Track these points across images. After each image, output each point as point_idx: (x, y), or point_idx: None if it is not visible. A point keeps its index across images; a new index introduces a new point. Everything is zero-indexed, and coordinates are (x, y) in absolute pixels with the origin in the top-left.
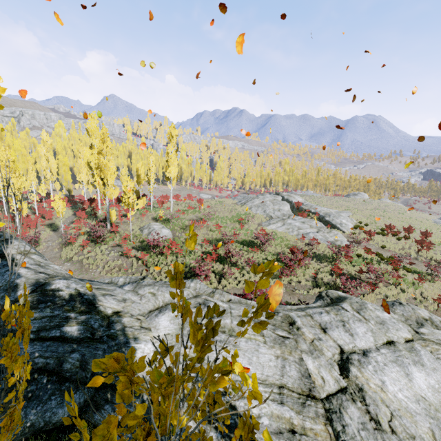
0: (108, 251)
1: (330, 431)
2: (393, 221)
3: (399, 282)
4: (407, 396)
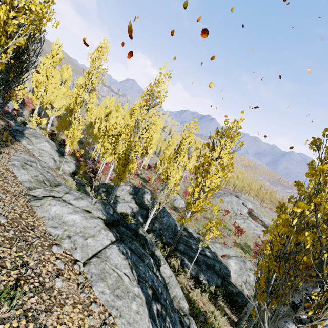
0: None
1: None
2: None
3: None
4: None
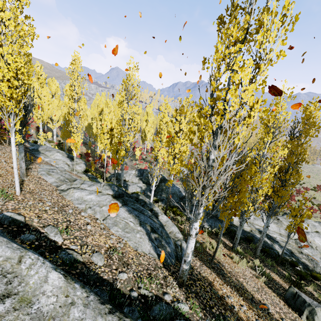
0: None
1: (297, 245)
2: None
3: None
4: None
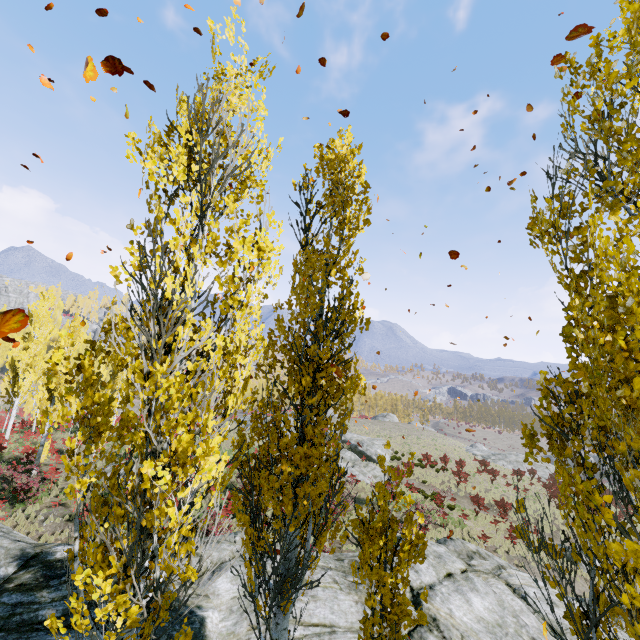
0: (42, 516)
1: None
2: (429, 449)
3: (446, 521)
4: (470, 618)
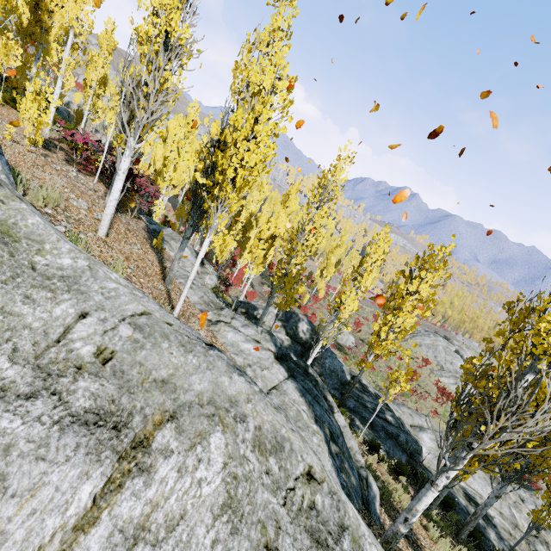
0: None
1: (528, 547)
2: None
3: None
4: None
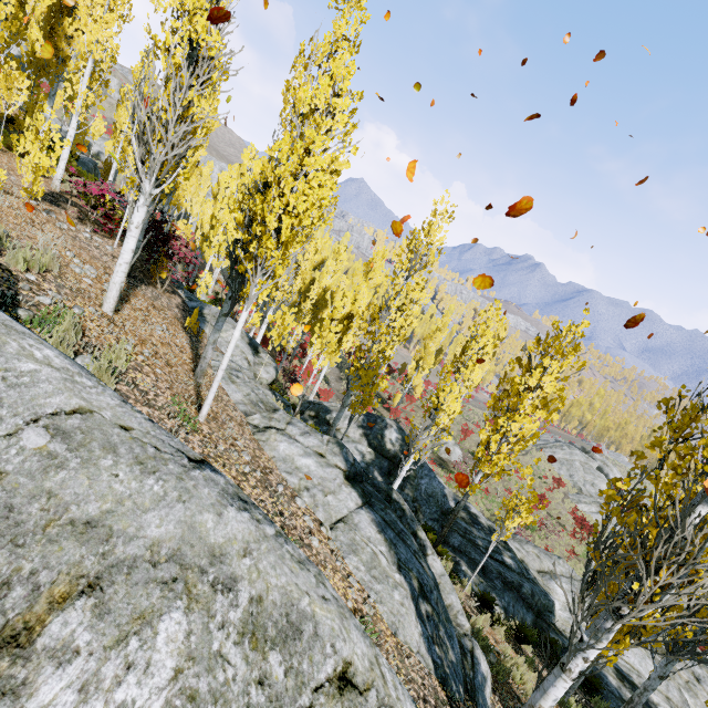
0: None
1: None
2: None
3: None
4: None
